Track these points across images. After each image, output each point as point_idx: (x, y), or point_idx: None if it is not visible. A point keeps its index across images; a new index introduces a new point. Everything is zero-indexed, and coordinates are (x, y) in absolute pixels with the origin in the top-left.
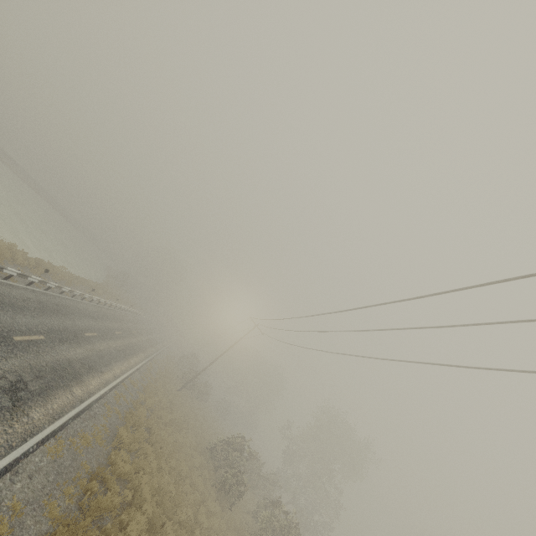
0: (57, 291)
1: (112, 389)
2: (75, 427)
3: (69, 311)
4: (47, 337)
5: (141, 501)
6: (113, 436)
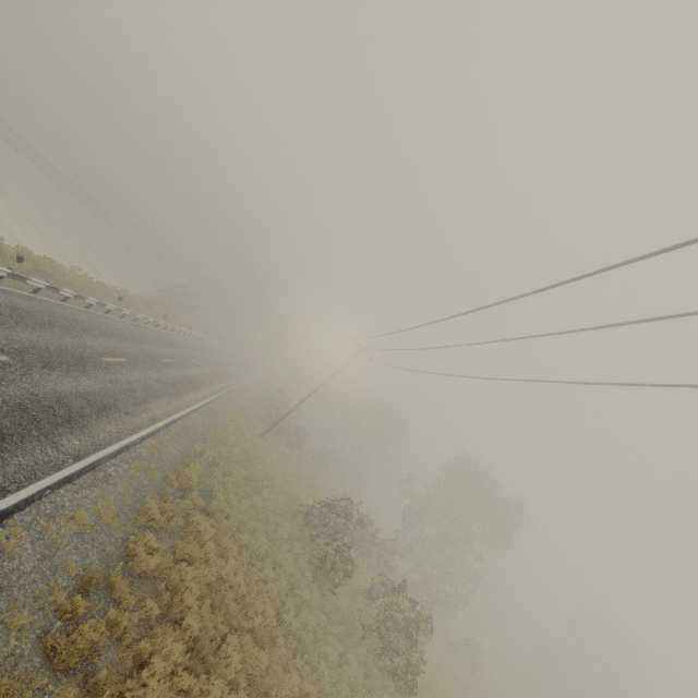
0: (59, 299)
1: (147, 438)
2: (60, 501)
3: (77, 326)
4: (16, 358)
5: (182, 608)
6: (140, 509)
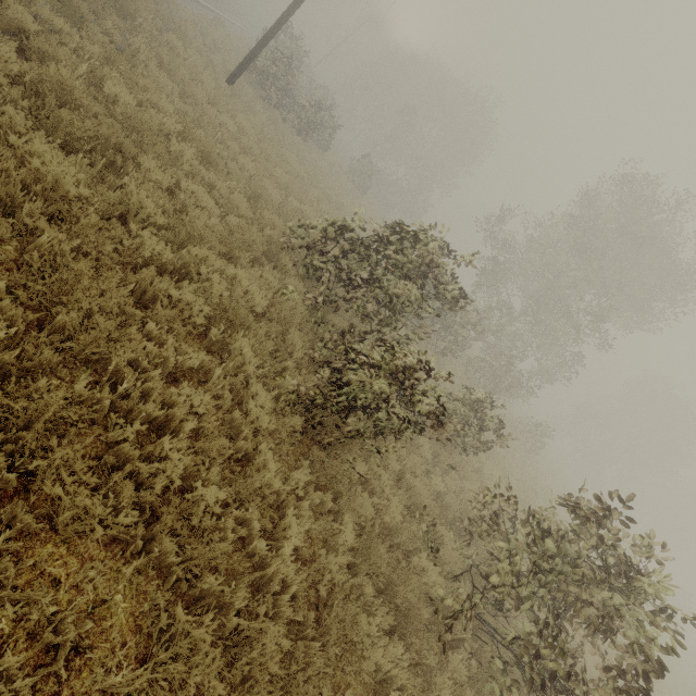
0: None
1: None
2: None
3: None
4: None
5: None
6: None
